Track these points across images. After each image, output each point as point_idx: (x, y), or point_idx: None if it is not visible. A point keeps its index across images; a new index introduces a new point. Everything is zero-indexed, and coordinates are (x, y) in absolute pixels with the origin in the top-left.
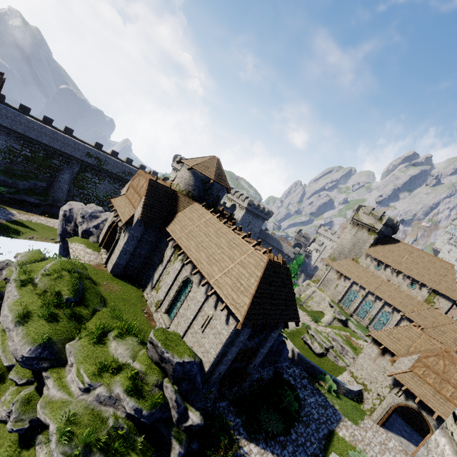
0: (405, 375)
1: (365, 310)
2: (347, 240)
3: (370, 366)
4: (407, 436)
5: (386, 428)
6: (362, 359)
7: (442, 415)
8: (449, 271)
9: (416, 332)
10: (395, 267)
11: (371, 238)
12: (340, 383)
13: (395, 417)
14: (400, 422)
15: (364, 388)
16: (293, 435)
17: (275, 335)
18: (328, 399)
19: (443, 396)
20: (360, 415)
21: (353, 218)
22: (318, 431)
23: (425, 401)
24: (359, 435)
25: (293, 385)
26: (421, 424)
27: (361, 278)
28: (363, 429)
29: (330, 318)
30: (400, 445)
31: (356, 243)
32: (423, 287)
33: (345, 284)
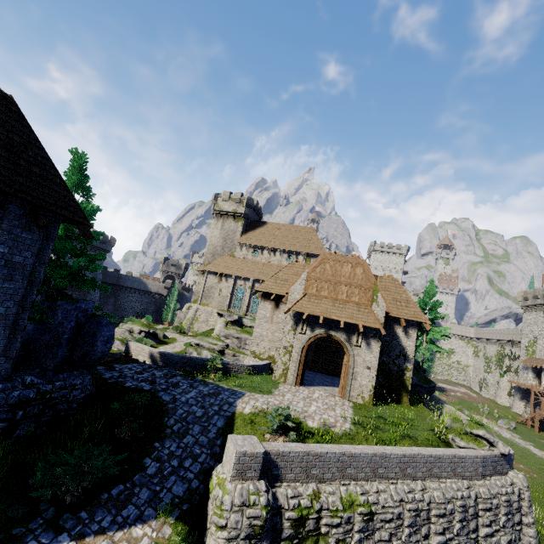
0: (302, 301)
1: (258, 302)
2: (216, 238)
3: (269, 330)
4: (330, 384)
5: (307, 385)
6: (259, 327)
7: (347, 319)
8: (313, 234)
9: (300, 265)
10: (270, 246)
11: (240, 226)
12: (238, 364)
13: (313, 376)
14: (320, 377)
15: (272, 362)
16: (150, 467)
17: (22, 257)
18: (221, 386)
19: (342, 301)
20: (273, 386)
21: (214, 210)
22: (206, 431)
23: (328, 316)
24: (275, 403)
25: (149, 391)
26: (338, 370)
27: (243, 270)
28: (279, 395)
29: (221, 326)
30: (325, 392)
31: (227, 236)
32: (299, 255)
33: (228, 284)
